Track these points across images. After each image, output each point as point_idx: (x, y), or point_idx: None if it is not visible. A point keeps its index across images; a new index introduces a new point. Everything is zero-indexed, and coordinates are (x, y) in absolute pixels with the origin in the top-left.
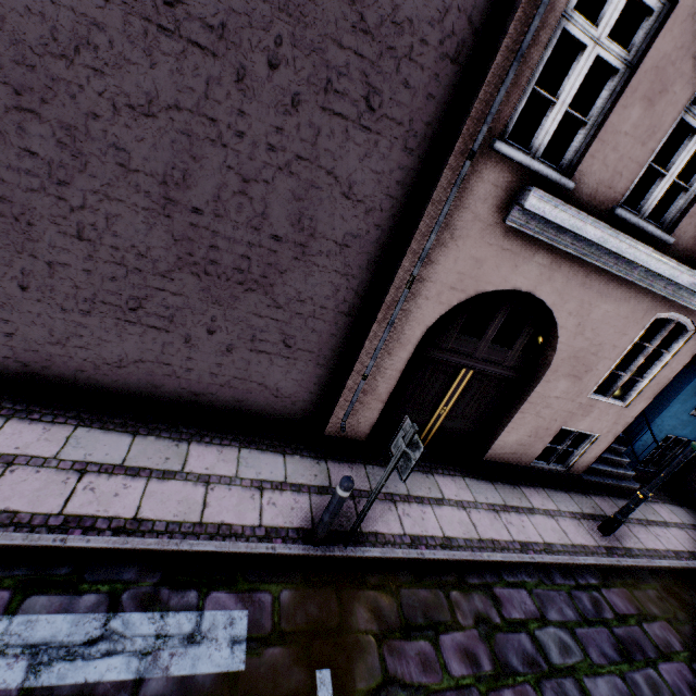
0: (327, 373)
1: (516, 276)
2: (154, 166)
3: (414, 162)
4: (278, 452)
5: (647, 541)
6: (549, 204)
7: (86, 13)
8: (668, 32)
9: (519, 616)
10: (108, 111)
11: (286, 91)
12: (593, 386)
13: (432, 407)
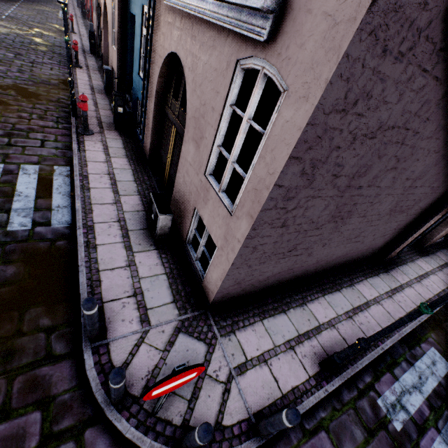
0: (398, 234)
1: None
2: (417, 174)
3: None
4: (375, 275)
5: None
6: None
7: None
8: None
9: None
10: (423, 156)
11: None
12: None
13: None
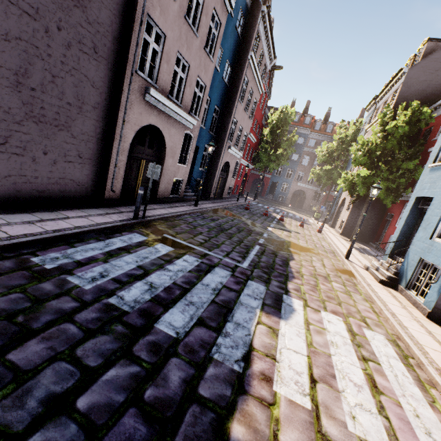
0: (98, 169)
1: (151, 119)
2: (11, 65)
3: (113, 75)
4: (94, 208)
5: (205, 206)
6: (156, 93)
7: None
8: (166, 44)
9: (191, 221)
10: None
11: (65, 40)
12: (178, 160)
13: (136, 179)
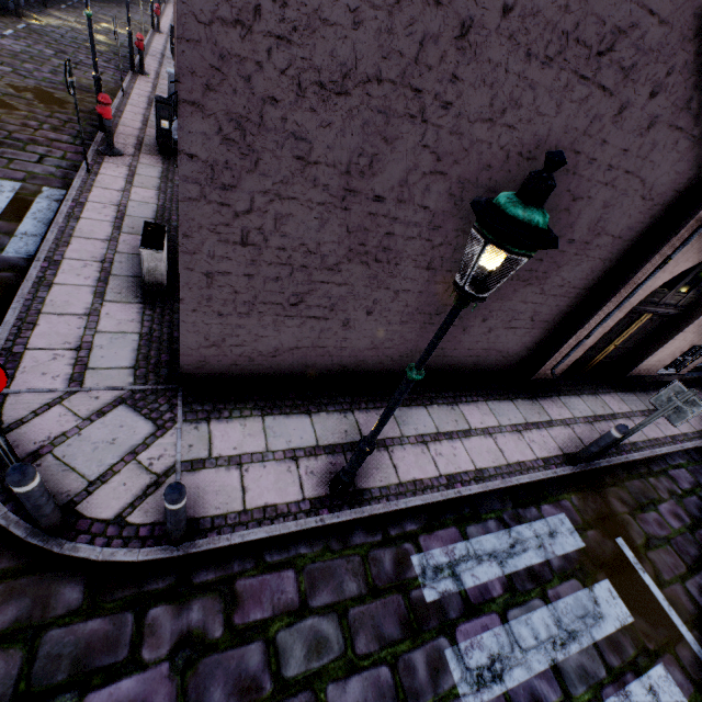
0: (548, 334)
1: None
2: None
3: None
4: (507, 400)
5: None
6: None
7: (527, 76)
8: None
9: (688, 486)
10: (500, 161)
11: (649, 116)
12: None
13: (605, 344)
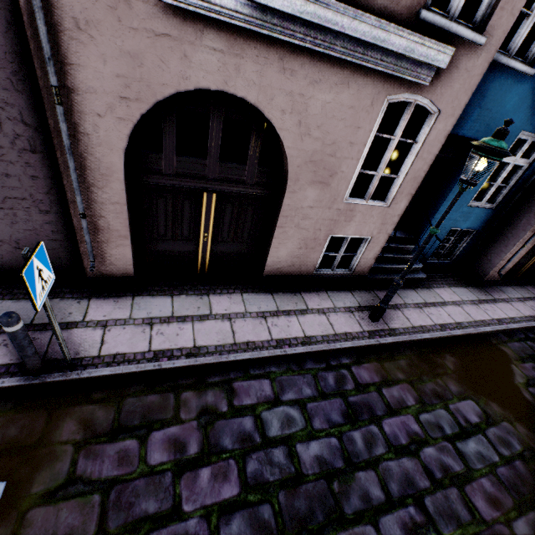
0: (58, 218)
1: (194, 71)
2: None
3: None
4: None
5: (417, 320)
6: None
7: None
8: None
9: (251, 402)
10: None
11: None
12: (345, 190)
13: (194, 236)
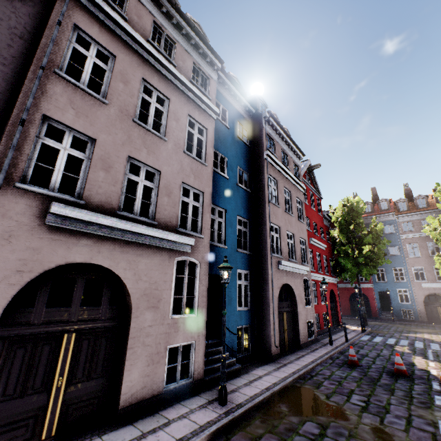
0: None
1: (73, 254)
2: None
3: None
4: None
5: (251, 392)
6: (68, 209)
7: None
8: (98, 148)
9: None
10: None
11: None
12: (169, 309)
13: (47, 384)
